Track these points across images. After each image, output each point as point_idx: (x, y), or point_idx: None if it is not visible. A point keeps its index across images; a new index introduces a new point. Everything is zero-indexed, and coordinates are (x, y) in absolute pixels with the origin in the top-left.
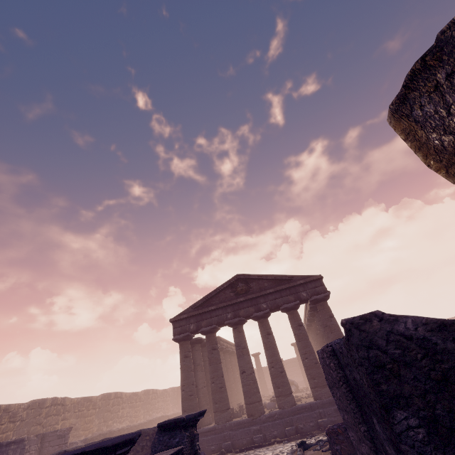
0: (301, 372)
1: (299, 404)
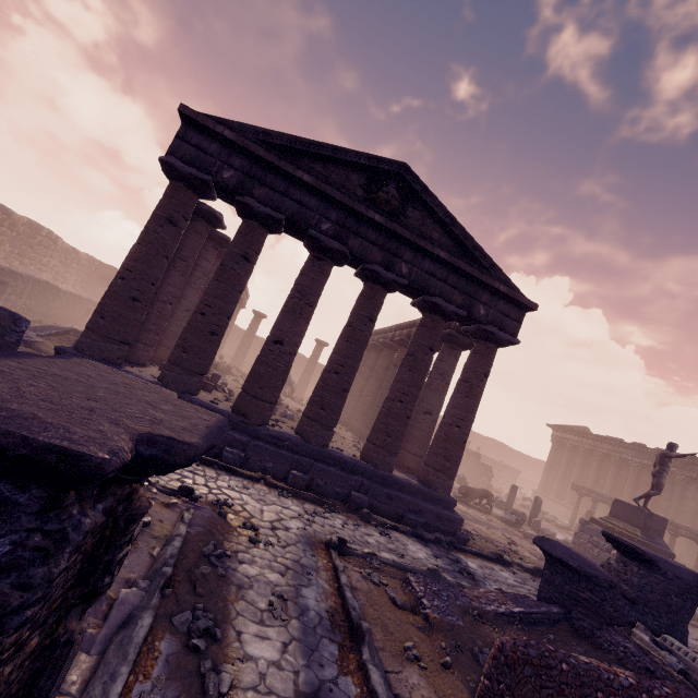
0: (302, 375)
1: (337, 452)
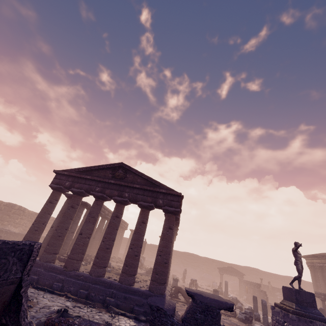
0: None
1: (104, 278)
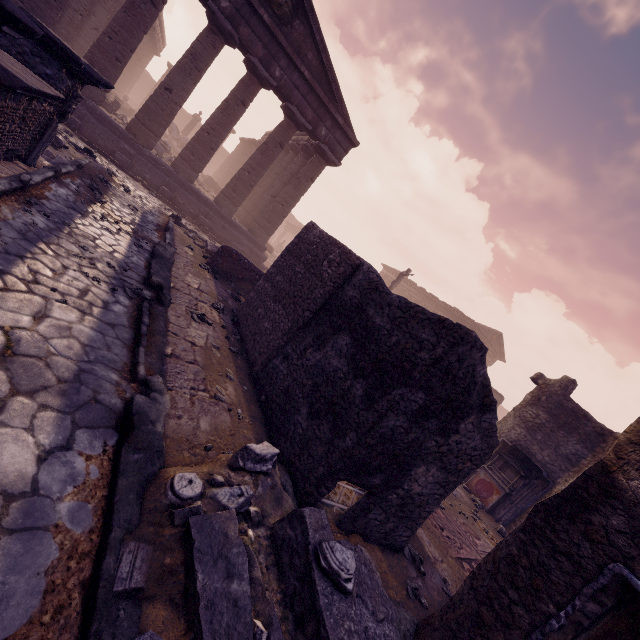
0: None
1: (197, 189)
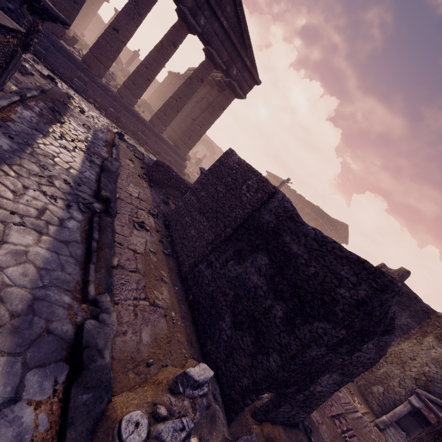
0: None
1: (136, 111)
